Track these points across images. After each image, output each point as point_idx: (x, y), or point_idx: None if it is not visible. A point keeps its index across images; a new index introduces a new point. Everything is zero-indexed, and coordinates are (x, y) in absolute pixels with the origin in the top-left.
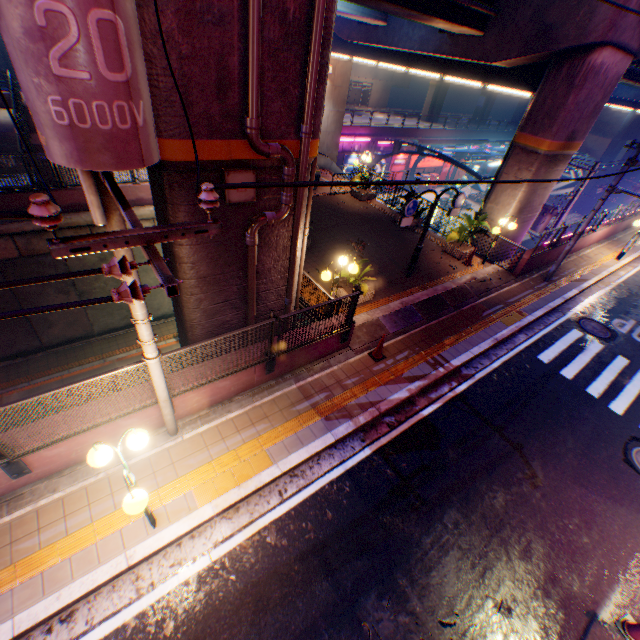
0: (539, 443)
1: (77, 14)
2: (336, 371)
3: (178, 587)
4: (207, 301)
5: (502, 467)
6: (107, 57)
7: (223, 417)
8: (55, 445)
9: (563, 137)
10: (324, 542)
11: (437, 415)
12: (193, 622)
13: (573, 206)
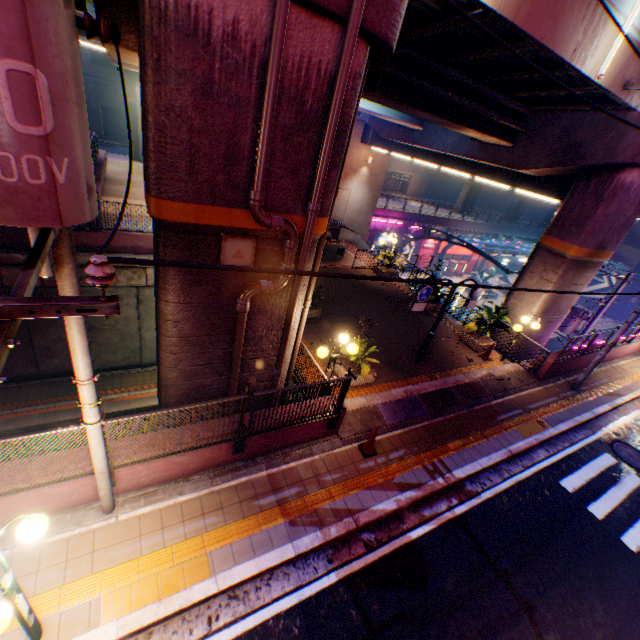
0: (557, 607)
1: None
2: (316, 461)
3: None
4: (187, 361)
5: (505, 636)
6: (18, 108)
7: (172, 499)
8: None
9: (592, 245)
10: None
11: (428, 540)
12: None
13: (606, 310)
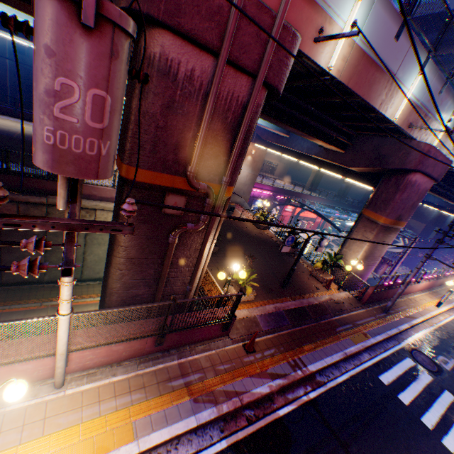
0: None
1: (82, 89)
2: (213, 355)
3: None
4: (128, 276)
5: None
6: (93, 113)
7: (107, 379)
8: None
9: (393, 217)
10: None
11: (291, 417)
12: None
13: (403, 261)
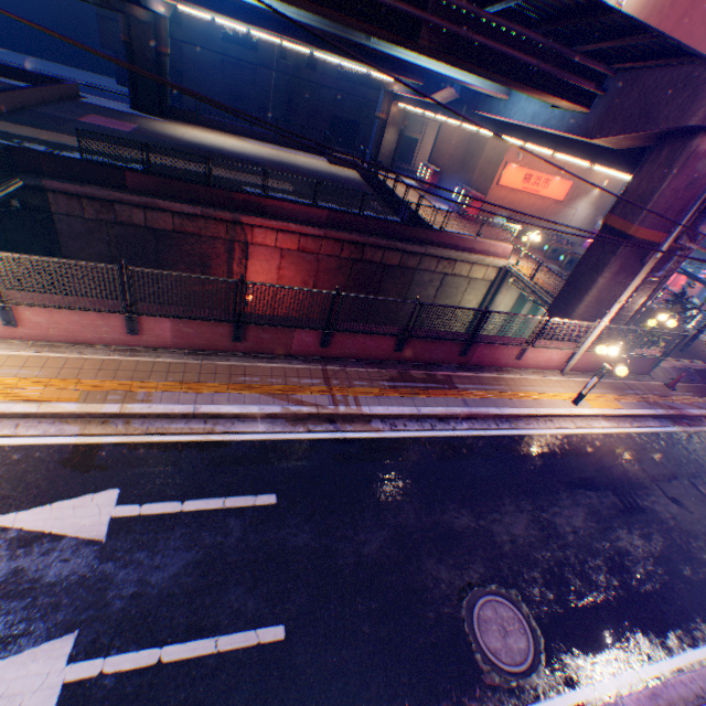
0: None
1: None
2: (643, 384)
3: (592, 433)
4: (587, 313)
5: None
6: None
7: (584, 379)
8: (532, 352)
9: None
10: (663, 451)
11: None
12: (606, 447)
13: None
